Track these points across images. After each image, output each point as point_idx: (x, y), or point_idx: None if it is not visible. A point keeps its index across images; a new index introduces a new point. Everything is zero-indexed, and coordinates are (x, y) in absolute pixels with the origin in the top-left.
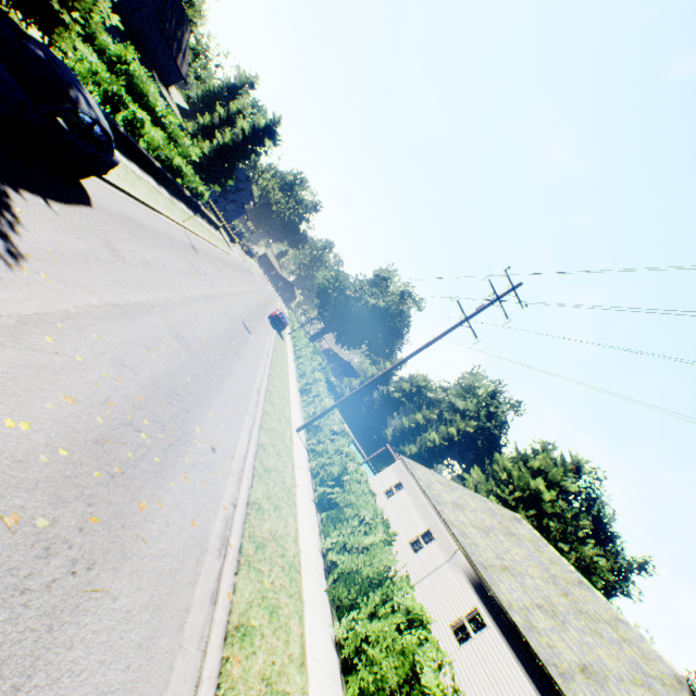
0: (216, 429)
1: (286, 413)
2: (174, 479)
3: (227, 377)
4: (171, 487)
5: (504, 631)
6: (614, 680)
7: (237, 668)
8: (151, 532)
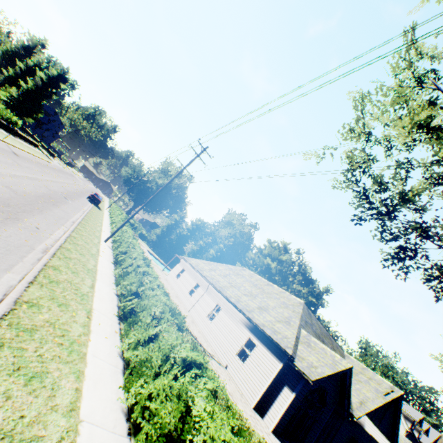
0: (40, 223)
1: (97, 234)
2: (13, 227)
3: (48, 211)
4: (11, 229)
5: (228, 307)
6: (272, 308)
7: (52, 272)
8: (2, 235)
